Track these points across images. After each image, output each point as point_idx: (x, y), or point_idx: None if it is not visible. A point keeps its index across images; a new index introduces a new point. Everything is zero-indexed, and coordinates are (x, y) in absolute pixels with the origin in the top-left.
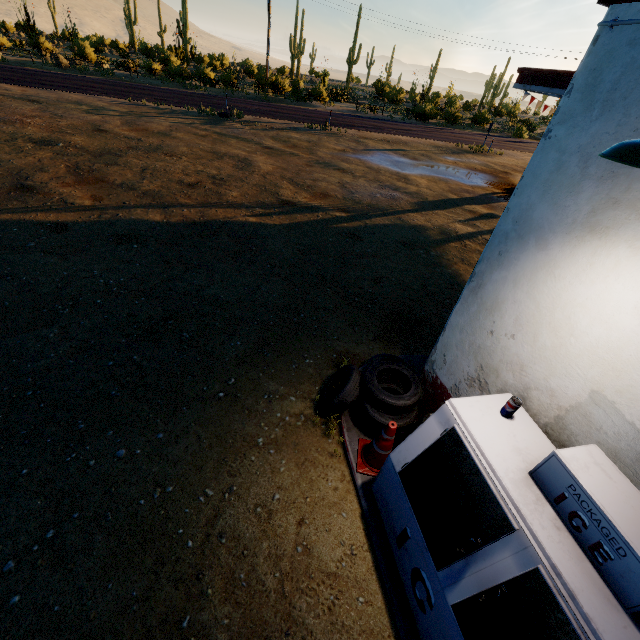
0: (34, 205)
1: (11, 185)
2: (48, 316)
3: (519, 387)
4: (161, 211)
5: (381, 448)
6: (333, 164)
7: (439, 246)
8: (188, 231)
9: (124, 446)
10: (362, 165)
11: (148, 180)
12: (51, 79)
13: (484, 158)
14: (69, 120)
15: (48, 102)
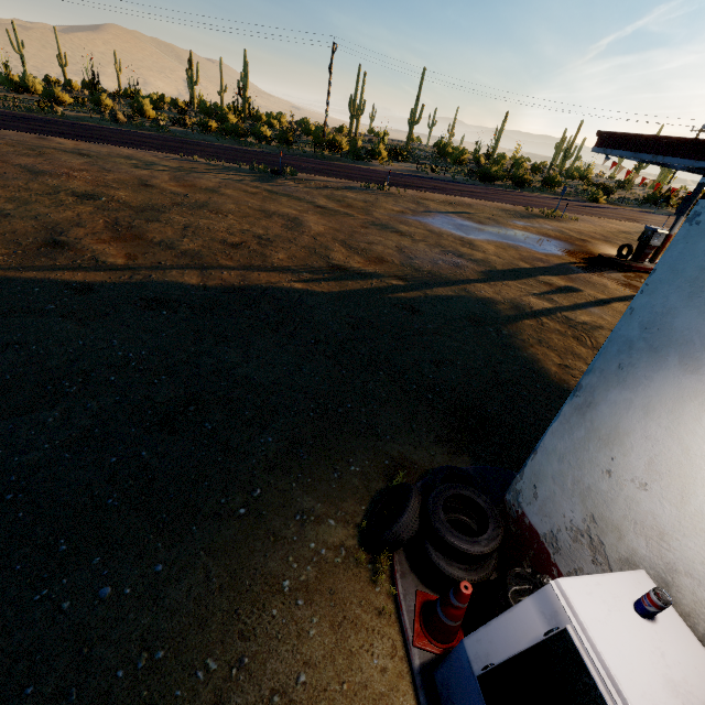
0: (63, 263)
1: (43, 240)
2: (51, 395)
3: (657, 564)
4: (198, 273)
5: (448, 617)
6: (390, 226)
7: (511, 323)
8: (225, 297)
9: (111, 581)
10: (422, 228)
11: (189, 238)
12: (106, 134)
13: (557, 223)
14: (116, 174)
15: (98, 156)
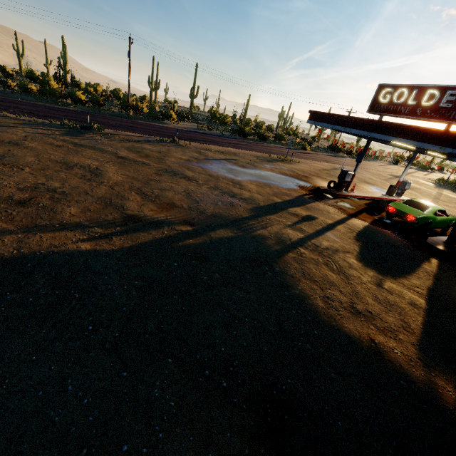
0: None
1: None
2: None
3: None
4: None
5: None
6: (180, 172)
7: (280, 258)
8: None
9: None
10: (204, 173)
11: None
12: None
13: (289, 165)
14: None
15: None
